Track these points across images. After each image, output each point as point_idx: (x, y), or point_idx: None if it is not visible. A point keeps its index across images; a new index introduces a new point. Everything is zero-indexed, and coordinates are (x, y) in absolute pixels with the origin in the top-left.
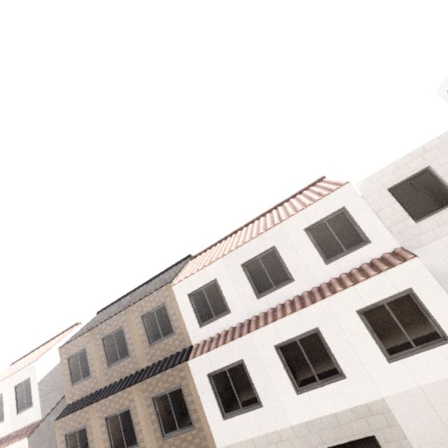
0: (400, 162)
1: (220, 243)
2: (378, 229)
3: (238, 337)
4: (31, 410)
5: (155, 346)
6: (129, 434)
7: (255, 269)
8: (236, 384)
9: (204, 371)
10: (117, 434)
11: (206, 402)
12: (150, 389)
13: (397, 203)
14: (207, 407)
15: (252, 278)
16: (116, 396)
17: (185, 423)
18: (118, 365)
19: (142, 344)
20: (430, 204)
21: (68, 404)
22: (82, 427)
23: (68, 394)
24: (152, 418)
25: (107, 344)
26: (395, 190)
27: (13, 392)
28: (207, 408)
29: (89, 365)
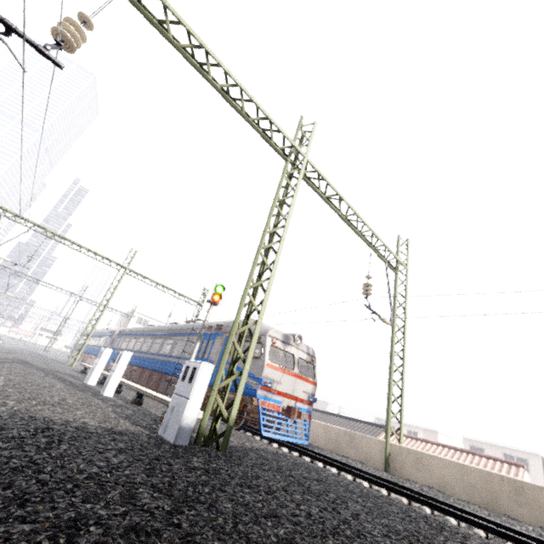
0: None
1: (411, 439)
2: None
3: None
4: None
5: None
6: None
7: None
8: None
9: None
10: None
11: None
12: None
13: None
14: None
15: None
16: None
17: None
18: None
19: None
20: None
21: None
22: None
23: None
24: None
25: None
26: None
27: None
28: None
29: None
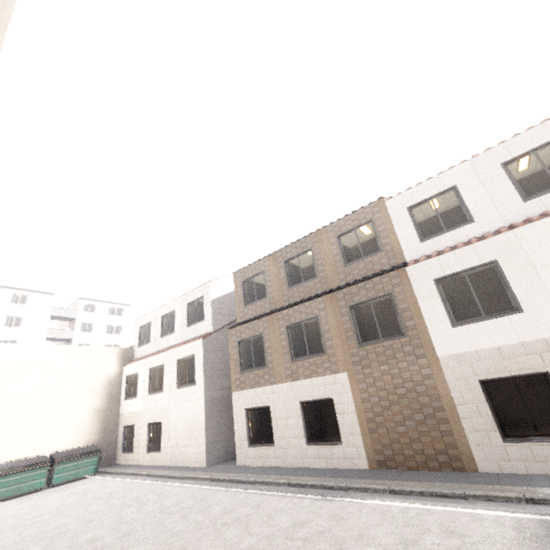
0: None
1: None
2: None
3: (492, 235)
4: (202, 323)
5: (352, 266)
6: (314, 342)
7: (526, 168)
8: (480, 290)
9: (429, 276)
10: (298, 342)
11: (428, 309)
12: (347, 298)
13: None
14: (429, 314)
15: (517, 179)
16: (302, 306)
17: (391, 332)
18: (301, 285)
19: (335, 264)
20: None
21: (238, 322)
22: (259, 335)
23: (239, 314)
24: (346, 326)
25: (289, 267)
26: None
27: (185, 308)
28: (428, 315)
29: (267, 287)
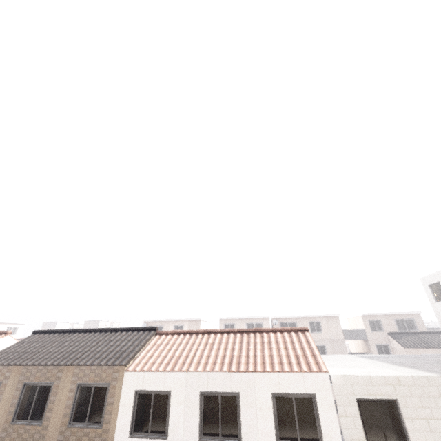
0: (375, 379)
1: (190, 335)
2: (335, 437)
3: None
4: None
5: (74, 429)
6: None
7: (211, 406)
8: None
9: None
10: None
11: None
12: None
13: (359, 418)
14: None
15: (204, 413)
16: None
17: None
18: (24, 426)
19: (62, 418)
20: (386, 437)
21: None
22: None
23: None
24: None
25: (26, 393)
26: (362, 403)
27: None
28: None
29: None
